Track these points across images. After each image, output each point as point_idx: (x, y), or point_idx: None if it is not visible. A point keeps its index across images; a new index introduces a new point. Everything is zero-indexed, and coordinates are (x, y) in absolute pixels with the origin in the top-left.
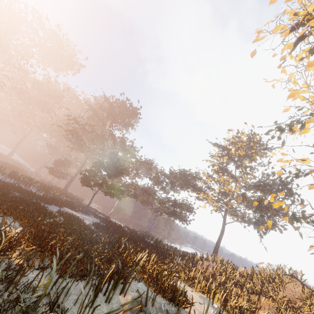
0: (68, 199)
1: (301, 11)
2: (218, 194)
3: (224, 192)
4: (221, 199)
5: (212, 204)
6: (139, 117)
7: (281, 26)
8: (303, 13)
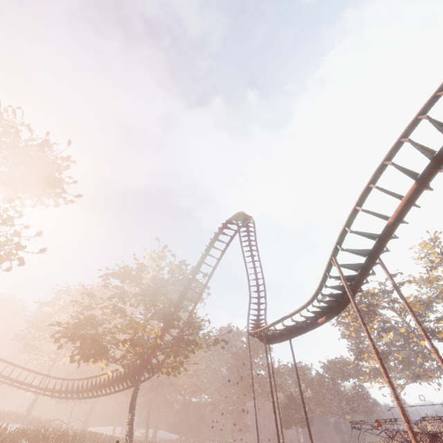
0: None
1: None
2: (369, 374)
3: (372, 369)
4: (374, 378)
5: (375, 381)
6: None
7: None
8: None
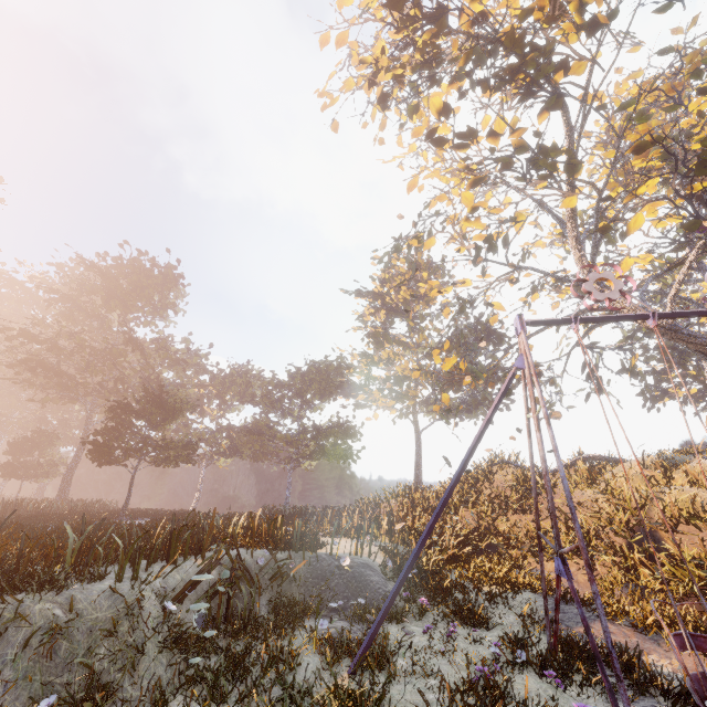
0: (76, 509)
1: (369, 56)
2: (384, 383)
3: (394, 376)
4: (392, 392)
5: (387, 407)
6: (182, 285)
7: (353, 80)
8: (372, 59)
